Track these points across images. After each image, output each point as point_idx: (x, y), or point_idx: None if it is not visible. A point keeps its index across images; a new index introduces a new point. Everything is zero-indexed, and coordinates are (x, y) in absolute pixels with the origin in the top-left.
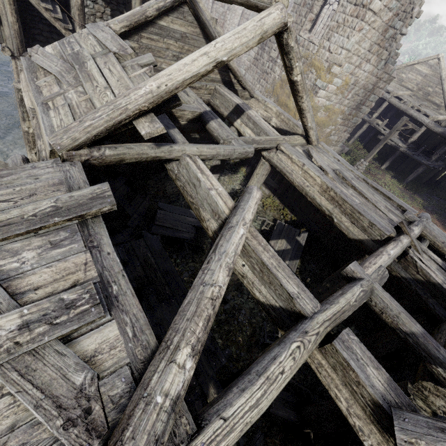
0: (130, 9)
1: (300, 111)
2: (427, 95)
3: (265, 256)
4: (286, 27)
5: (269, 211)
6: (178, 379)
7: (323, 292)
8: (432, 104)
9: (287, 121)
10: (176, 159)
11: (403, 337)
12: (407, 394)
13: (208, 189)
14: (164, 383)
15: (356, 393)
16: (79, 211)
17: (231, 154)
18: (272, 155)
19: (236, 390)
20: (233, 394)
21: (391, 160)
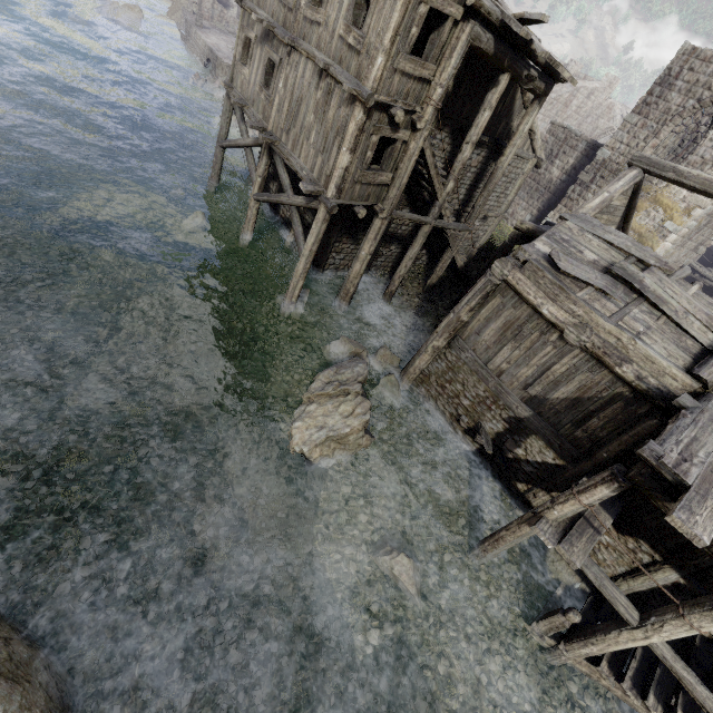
0: None
1: None
2: None
3: None
4: None
5: None
6: None
7: None
8: None
9: None
10: None
11: None
12: None
13: None
14: None
15: None
16: None
17: None
18: None
19: None
20: None
21: None
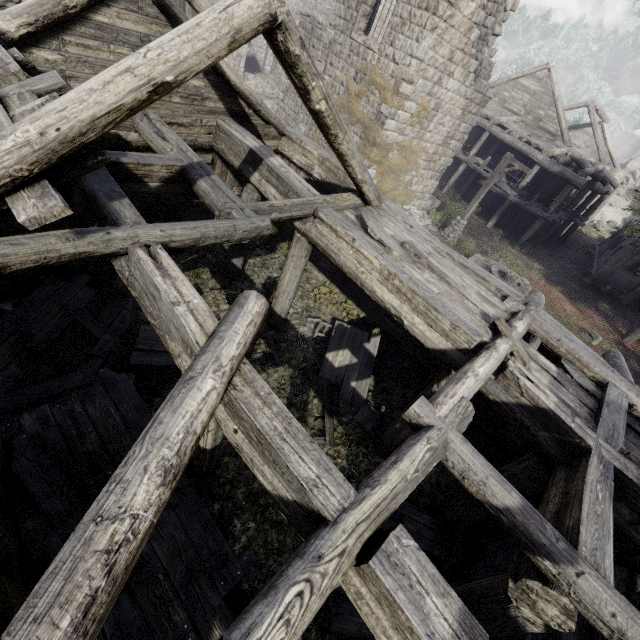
0: None
1: (339, 156)
2: (538, 120)
3: (263, 417)
4: (277, 22)
5: (325, 307)
6: None
7: (403, 428)
8: (545, 133)
9: (335, 170)
10: (124, 252)
11: (494, 515)
12: (508, 599)
13: (171, 304)
14: None
15: None
16: None
17: (229, 234)
18: (309, 227)
19: None
20: None
21: (499, 214)
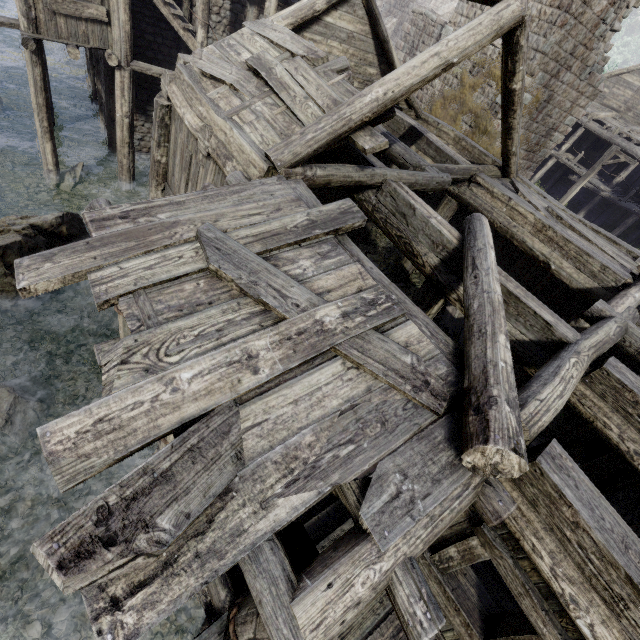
0: (255, 1)
1: (506, 130)
2: (639, 117)
3: (510, 286)
4: (521, 22)
5: None
6: (507, 354)
7: None
8: None
9: (470, 149)
10: (375, 186)
11: None
12: None
13: (427, 217)
14: (500, 355)
15: (631, 416)
16: (335, 225)
17: (428, 183)
18: (464, 190)
19: (537, 385)
20: (536, 387)
21: (587, 209)
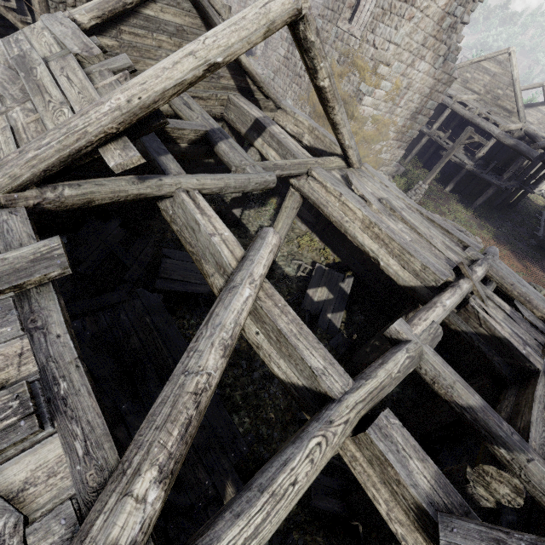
0: None
1: (333, 125)
2: (497, 99)
3: (282, 322)
4: (301, 15)
5: (306, 252)
6: (133, 520)
7: (372, 351)
8: (503, 110)
9: (322, 138)
10: (169, 195)
11: (459, 412)
12: (466, 480)
13: (209, 234)
14: (111, 529)
15: (397, 494)
16: (13, 280)
17: (245, 185)
18: (303, 183)
19: (229, 516)
20: (224, 522)
21: (456, 181)
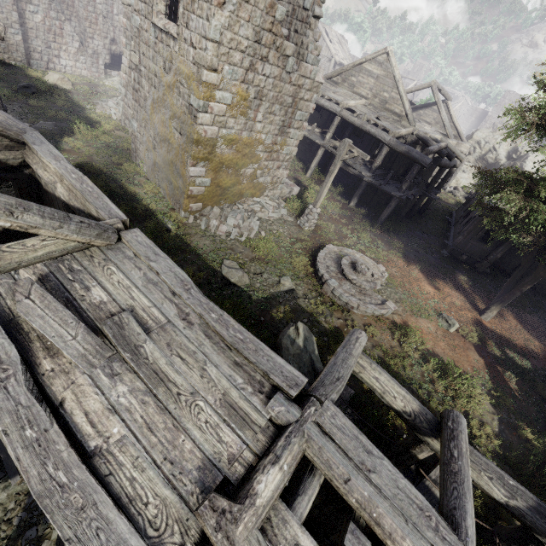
0: None
1: None
2: (384, 102)
3: None
4: None
5: None
6: None
7: None
8: (392, 114)
9: (74, 190)
10: None
11: None
12: None
13: None
14: None
15: None
16: None
17: None
18: None
19: None
20: None
21: (358, 194)
